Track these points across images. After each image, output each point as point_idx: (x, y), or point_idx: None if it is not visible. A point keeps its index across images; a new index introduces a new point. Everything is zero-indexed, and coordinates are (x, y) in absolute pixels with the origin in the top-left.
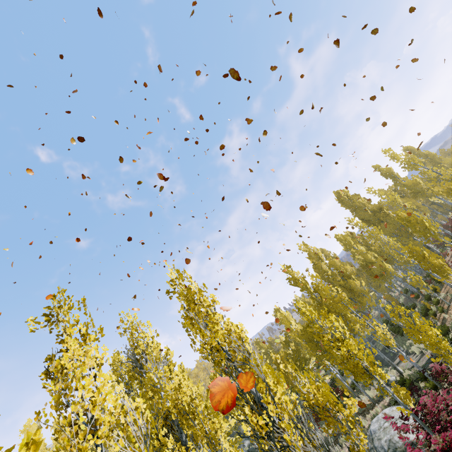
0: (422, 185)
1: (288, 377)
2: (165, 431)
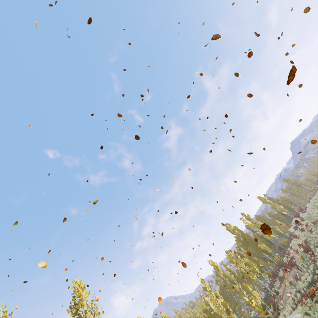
0: None
1: None
2: None
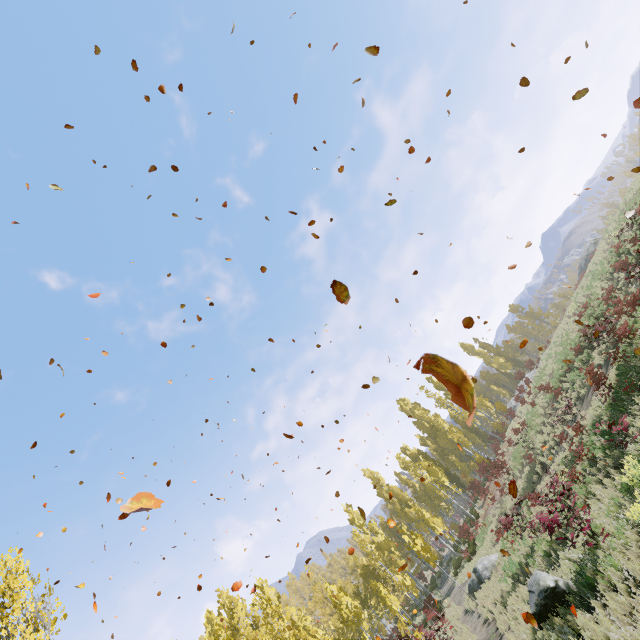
0: None
1: None
2: None
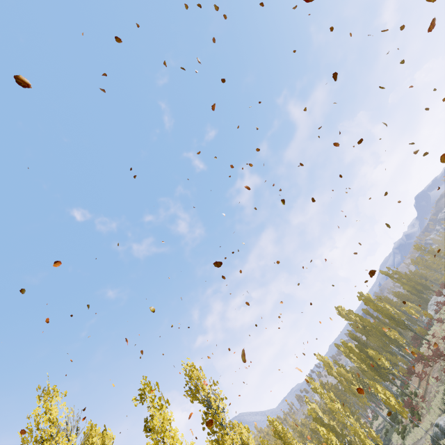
0: (391, 310)
1: None
2: None
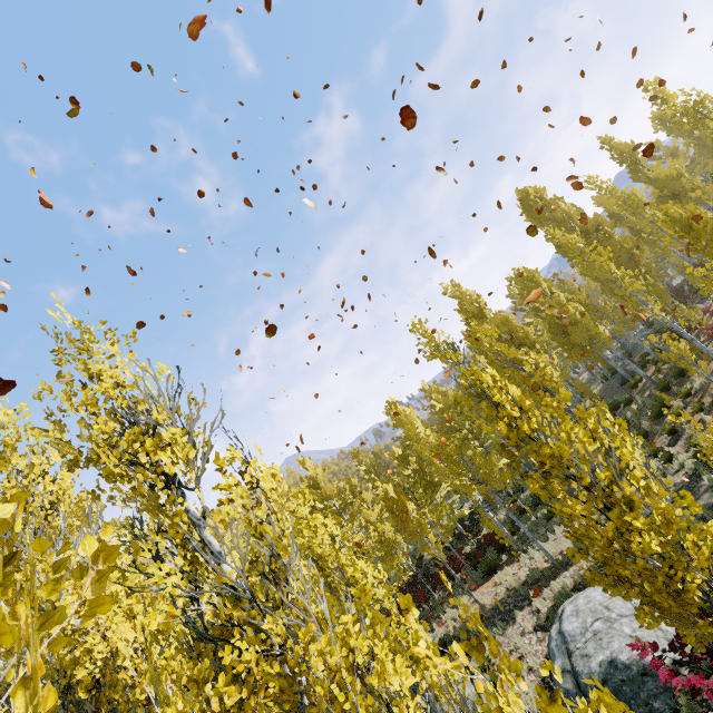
0: (685, 181)
1: (406, 523)
2: (74, 712)
